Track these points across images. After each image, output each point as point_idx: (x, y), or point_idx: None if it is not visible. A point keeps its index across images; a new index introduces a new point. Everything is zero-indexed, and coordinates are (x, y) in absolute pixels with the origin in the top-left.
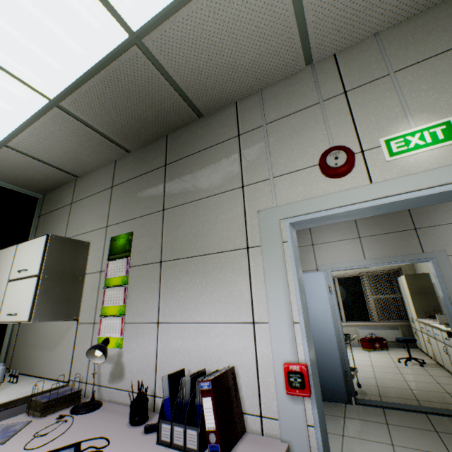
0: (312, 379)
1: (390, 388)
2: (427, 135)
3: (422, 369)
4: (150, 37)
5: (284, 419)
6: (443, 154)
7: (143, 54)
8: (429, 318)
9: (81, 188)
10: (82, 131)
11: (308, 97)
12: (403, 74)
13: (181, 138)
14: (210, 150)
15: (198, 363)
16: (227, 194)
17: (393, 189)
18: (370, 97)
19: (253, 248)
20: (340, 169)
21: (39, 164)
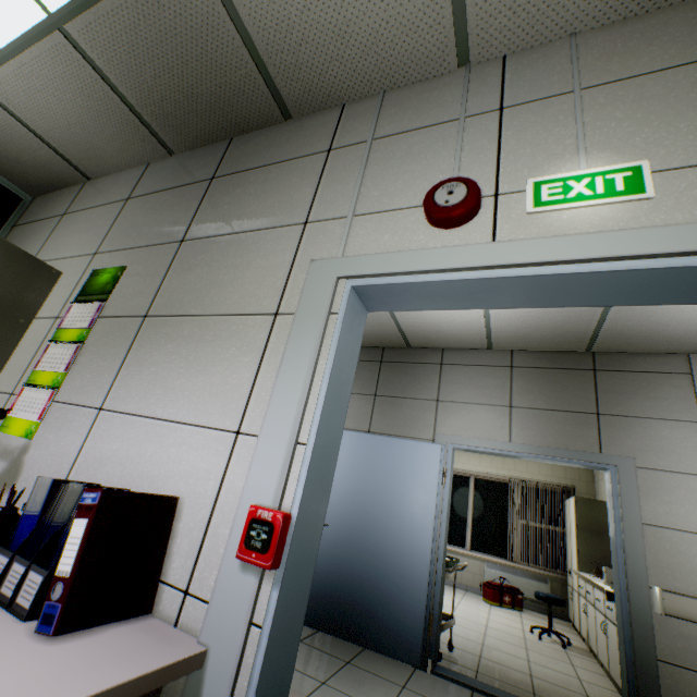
0: (291, 544)
1: (500, 664)
2: (600, 183)
3: (563, 651)
4: None
5: (219, 603)
6: (616, 214)
7: None
8: (595, 573)
9: (87, 195)
10: (98, 90)
11: (446, 110)
12: (594, 93)
13: (250, 144)
14: (283, 165)
15: (130, 484)
16: (280, 231)
17: (521, 255)
18: (535, 120)
19: (285, 315)
20: (451, 211)
21: (28, 136)
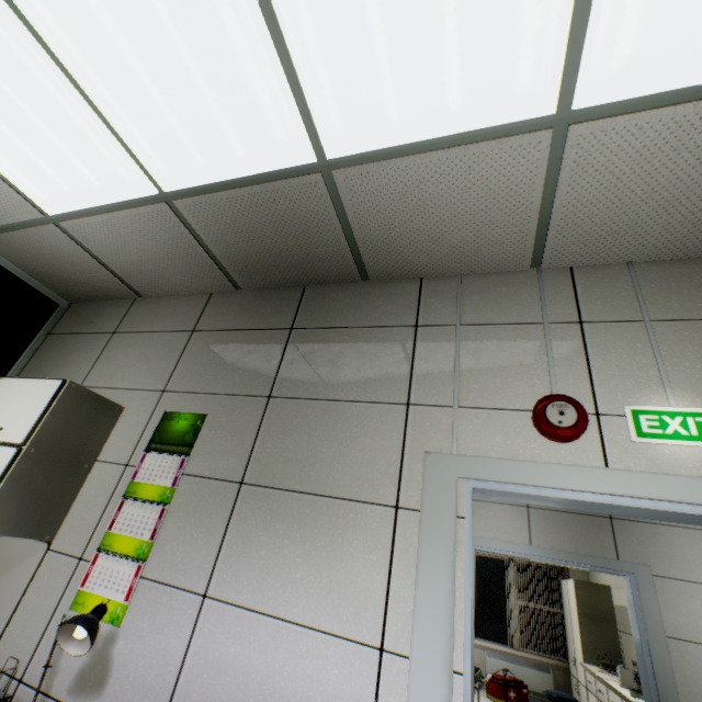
0: None
1: None
2: (692, 424)
3: None
4: (345, 172)
5: None
6: None
7: (326, 185)
8: (602, 666)
9: (140, 314)
10: (185, 242)
11: (527, 310)
12: (662, 327)
13: (327, 297)
14: (369, 331)
15: (261, 701)
16: (381, 407)
17: (639, 488)
18: (615, 342)
19: (407, 510)
20: (566, 432)
21: (90, 262)
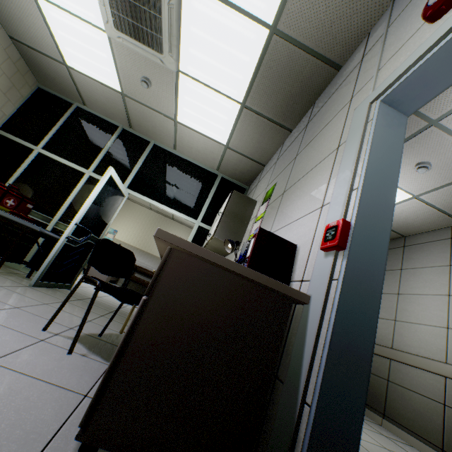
0: (351, 237)
1: None
2: None
3: None
4: (281, 22)
5: (315, 276)
6: None
7: (280, 38)
8: None
9: (264, 172)
10: (259, 122)
11: None
12: None
13: (322, 96)
14: (338, 89)
15: None
16: (338, 114)
17: None
18: None
19: (342, 144)
20: None
21: (243, 159)
